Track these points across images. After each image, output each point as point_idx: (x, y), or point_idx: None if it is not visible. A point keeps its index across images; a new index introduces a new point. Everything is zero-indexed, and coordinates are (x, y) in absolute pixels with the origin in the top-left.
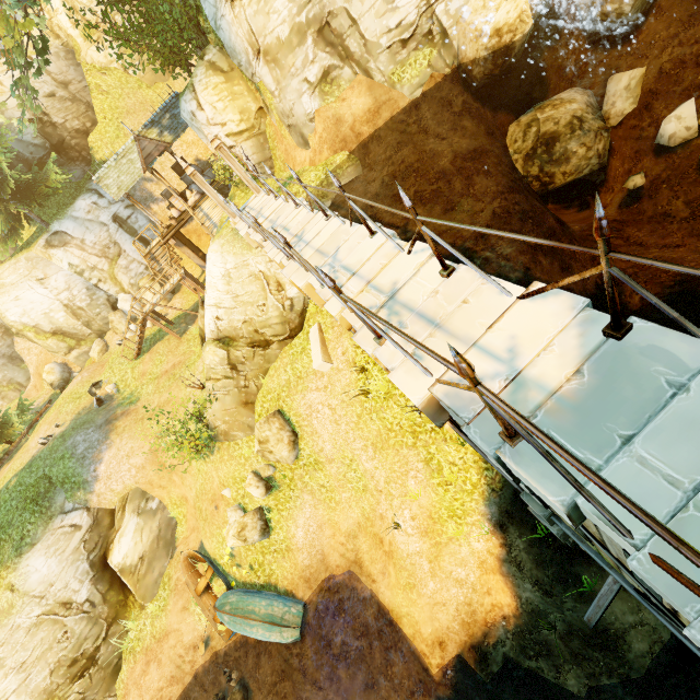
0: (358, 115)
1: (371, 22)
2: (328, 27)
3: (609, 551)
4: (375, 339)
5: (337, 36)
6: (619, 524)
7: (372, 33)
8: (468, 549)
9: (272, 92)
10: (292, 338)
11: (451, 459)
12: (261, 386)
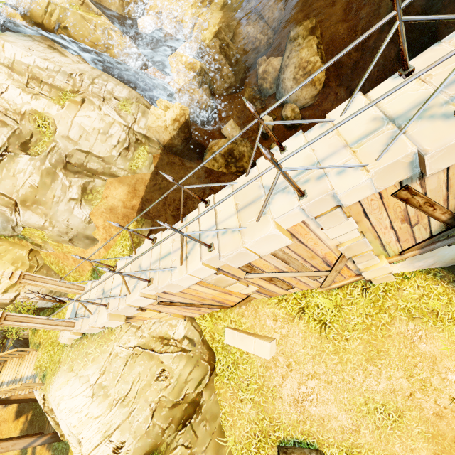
0: (123, 198)
1: (100, 147)
2: (69, 164)
3: None
4: None
5: (79, 166)
6: None
7: (104, 152)
8: None
9: (42, 226)
10: (213, 369)
11: (416, 296)
12: (231, 453)
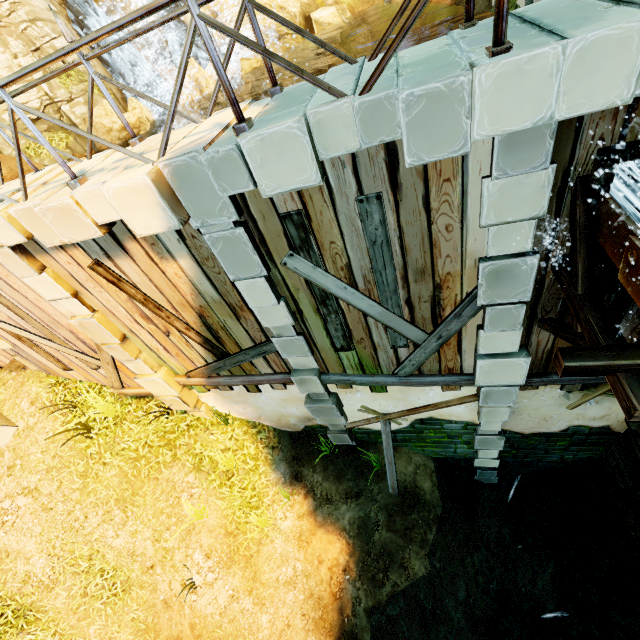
0: None
1: None
2: None
3: (359, 291)
4: (70, 181)
5: None
6: (335, 88)
7: None
8: (281, 538)
9: None
10: None
11: (222, 447)
12: None
